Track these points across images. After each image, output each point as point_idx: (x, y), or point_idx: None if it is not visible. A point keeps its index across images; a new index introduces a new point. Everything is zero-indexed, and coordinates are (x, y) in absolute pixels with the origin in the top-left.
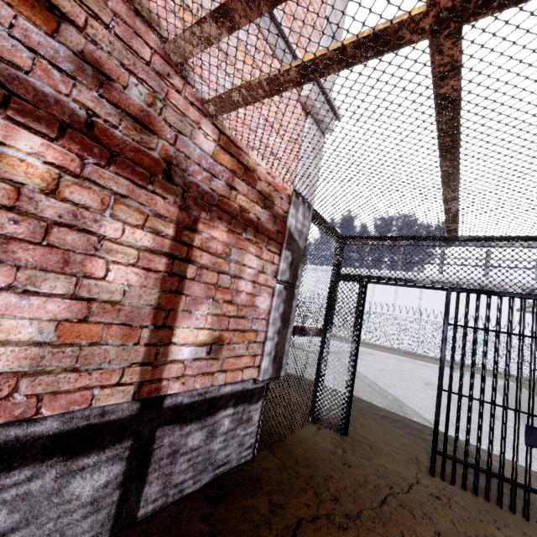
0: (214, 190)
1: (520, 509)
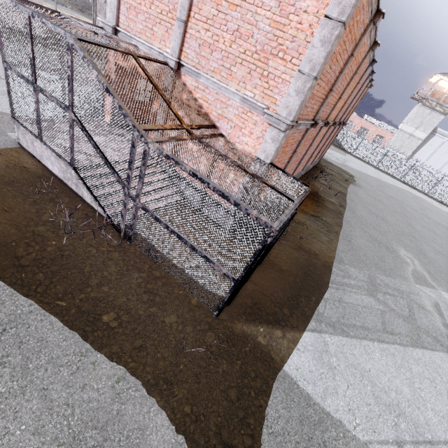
0: None
1: (237, 303)
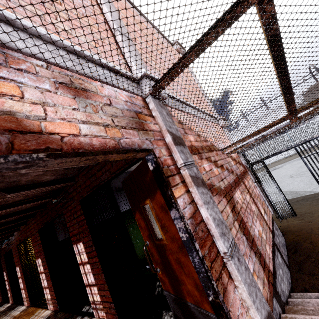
0: (239, 172)
1: None
